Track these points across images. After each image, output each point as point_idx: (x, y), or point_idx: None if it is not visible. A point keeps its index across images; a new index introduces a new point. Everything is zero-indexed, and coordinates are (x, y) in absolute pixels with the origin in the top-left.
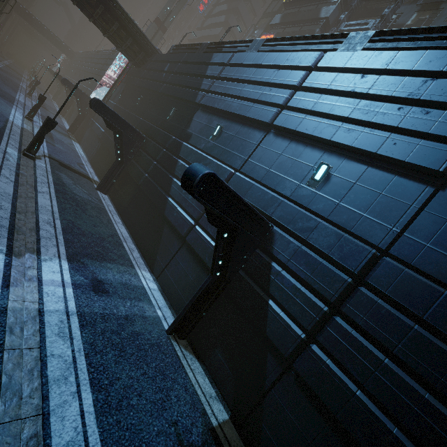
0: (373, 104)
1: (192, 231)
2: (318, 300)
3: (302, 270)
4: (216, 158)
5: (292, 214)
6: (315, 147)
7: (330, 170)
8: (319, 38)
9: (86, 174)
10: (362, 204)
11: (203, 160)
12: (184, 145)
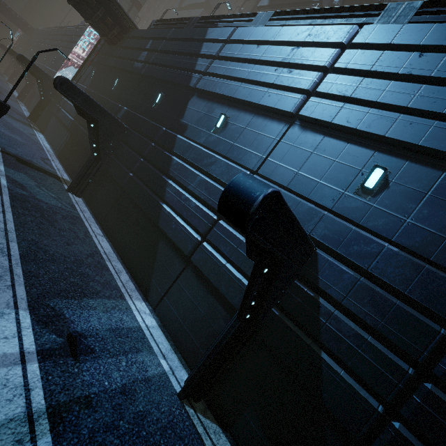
0: (442, 90)
1: (199, 249)
2: (396, 357)
3: (368, 313)
4: (221, 155)
5: (341, 233)
6: (360, 144)
7: (387, 176)
8: (345, 11)
9: (54, 172)
10: (443, 222)
11: (206, 158)
12: (178, 139)
